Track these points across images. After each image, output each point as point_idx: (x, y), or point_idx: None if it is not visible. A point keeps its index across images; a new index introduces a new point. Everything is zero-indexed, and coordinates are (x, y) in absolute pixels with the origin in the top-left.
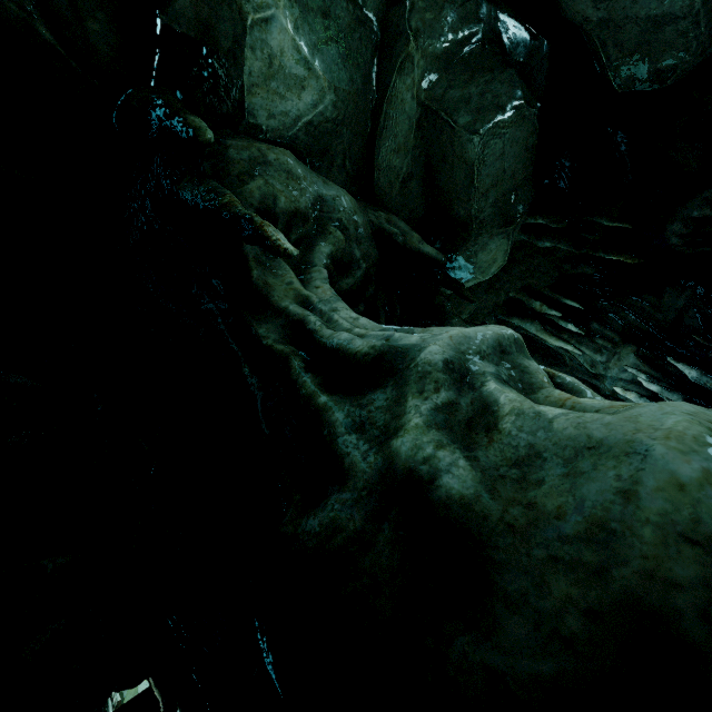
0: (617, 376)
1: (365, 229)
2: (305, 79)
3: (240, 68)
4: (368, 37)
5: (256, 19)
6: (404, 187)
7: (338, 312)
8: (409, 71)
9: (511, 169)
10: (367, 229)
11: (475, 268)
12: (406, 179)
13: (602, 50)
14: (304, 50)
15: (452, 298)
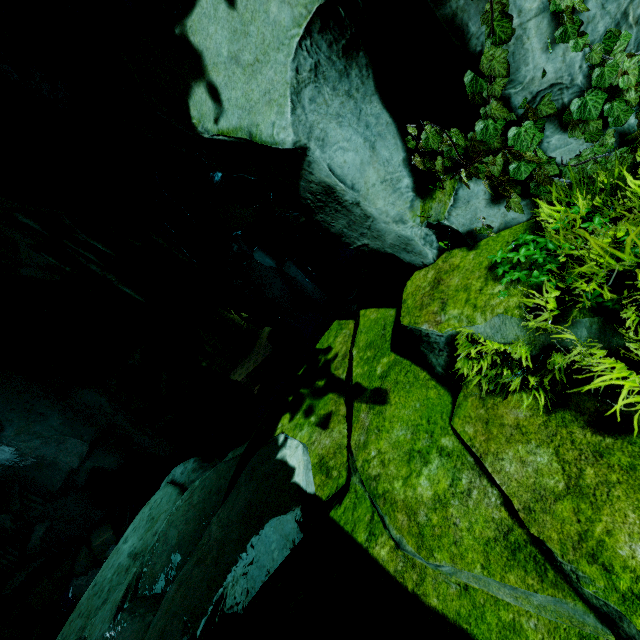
0: None
1: None
2: None
3: None
4: None
5: None
6: None
7: None
8: None
9: None
10: None
11: None
12: None
13: None
14: None
15: None
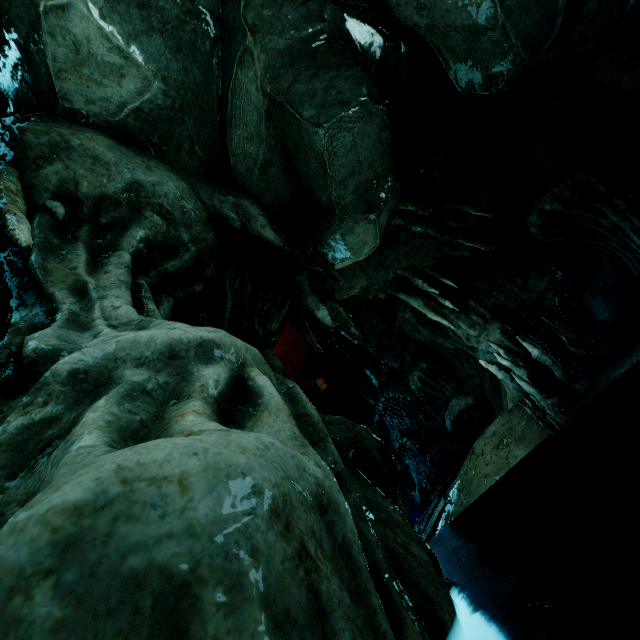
0: (486, 349)
1: (197, 214)
2: (123, 67)
3: (43, 53)
4: (204, 29)
5: (50, 5)
6: (264, 173)
7: (105, 299)
8: (250, 64)
9: (367, 160)
10: (200, 214)
11: (346, 249)
12: (265, 166)
13: (439, 54)
14: (115, 39)
15: (343, 274)
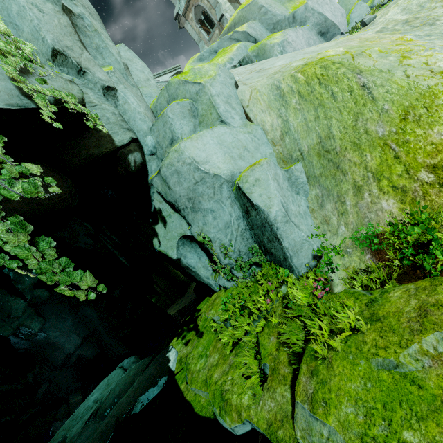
0: None
1: None
2: None
3: None
4: None
5: None
6: None
7: None
8: None
9: None
10: None
11: None
12: None
13: None
14: None
15: None
